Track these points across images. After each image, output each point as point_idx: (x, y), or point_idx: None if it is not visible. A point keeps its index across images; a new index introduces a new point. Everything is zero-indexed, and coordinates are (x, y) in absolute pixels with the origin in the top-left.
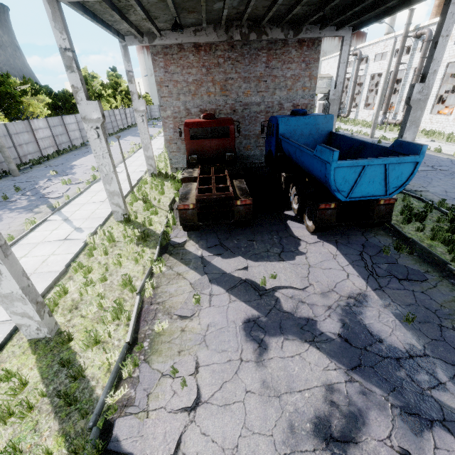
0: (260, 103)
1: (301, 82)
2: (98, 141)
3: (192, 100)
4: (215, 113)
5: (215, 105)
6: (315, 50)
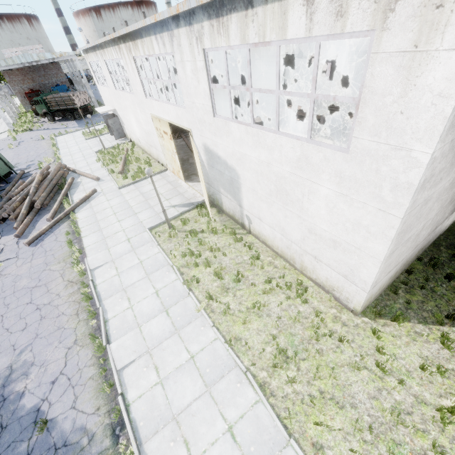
0: (49, 83)
1: (60, 75)
2: (6, 100)
3: (24, 86)
4: (34, 89)
5: (33, 86)
6: (58, 65)
